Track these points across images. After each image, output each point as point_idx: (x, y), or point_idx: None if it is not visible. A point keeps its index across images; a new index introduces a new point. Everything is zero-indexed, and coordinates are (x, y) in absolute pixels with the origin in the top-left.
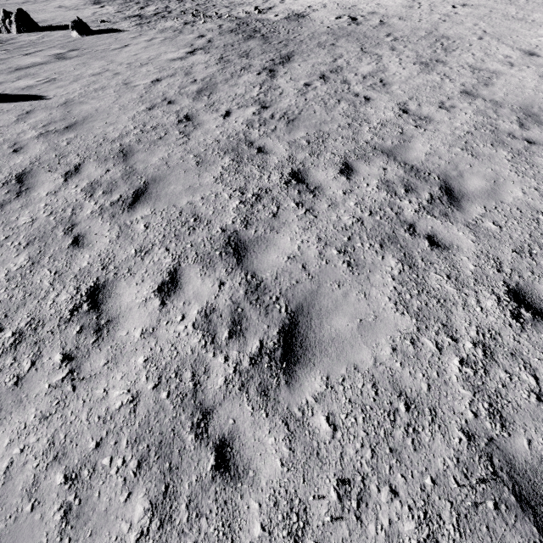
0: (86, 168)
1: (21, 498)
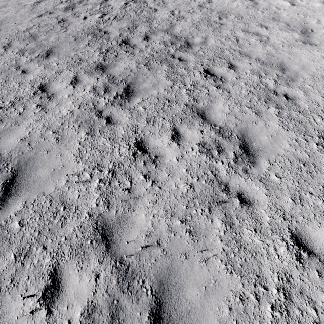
0: (14, 44)
1: (38, 138)
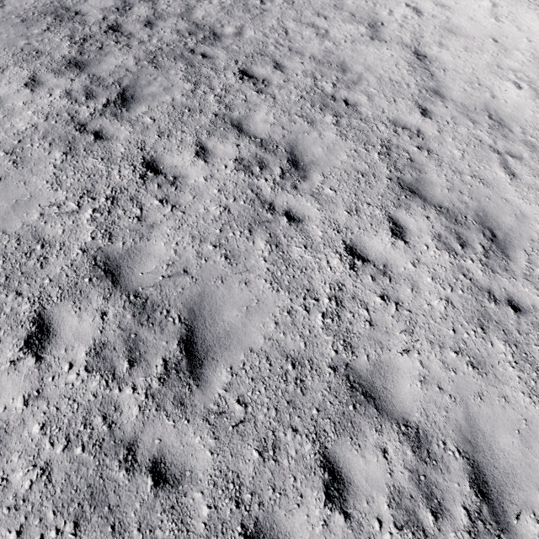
0: None
1: None
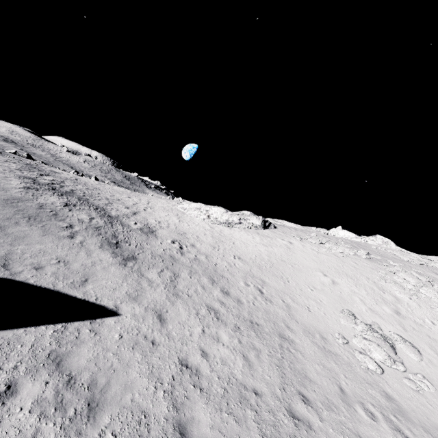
0: None
1: None
